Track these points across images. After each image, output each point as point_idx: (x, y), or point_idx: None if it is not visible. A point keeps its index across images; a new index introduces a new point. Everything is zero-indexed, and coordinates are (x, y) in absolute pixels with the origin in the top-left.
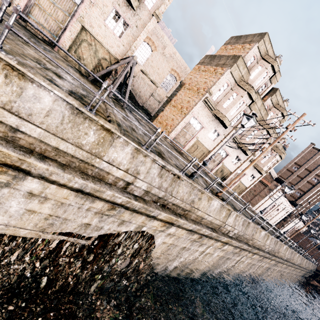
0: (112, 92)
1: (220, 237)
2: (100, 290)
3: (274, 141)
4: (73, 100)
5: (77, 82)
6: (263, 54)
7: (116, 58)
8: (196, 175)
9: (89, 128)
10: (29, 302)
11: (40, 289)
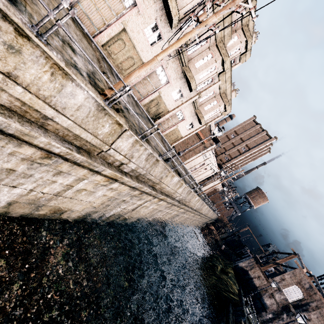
0: None
1: (95, 165)
2: None
3: (224, 6)
4: None
5: None
6: None
7: None
8: None
9: None
10: None
11: None
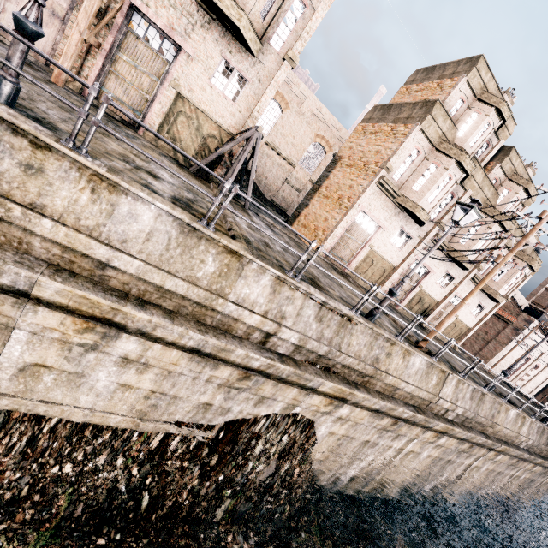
0: (239, 194)
1: (431, 421)
2: (231, 517)
3: (518, 243)
4: (182, 213)
5: (178, 179)
6: (478, 92)
7: (230, 133)
8: (378, 313)
9: (206, 252)
10: (126, 533)
11: (141, 512)
